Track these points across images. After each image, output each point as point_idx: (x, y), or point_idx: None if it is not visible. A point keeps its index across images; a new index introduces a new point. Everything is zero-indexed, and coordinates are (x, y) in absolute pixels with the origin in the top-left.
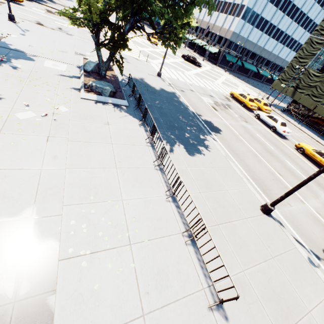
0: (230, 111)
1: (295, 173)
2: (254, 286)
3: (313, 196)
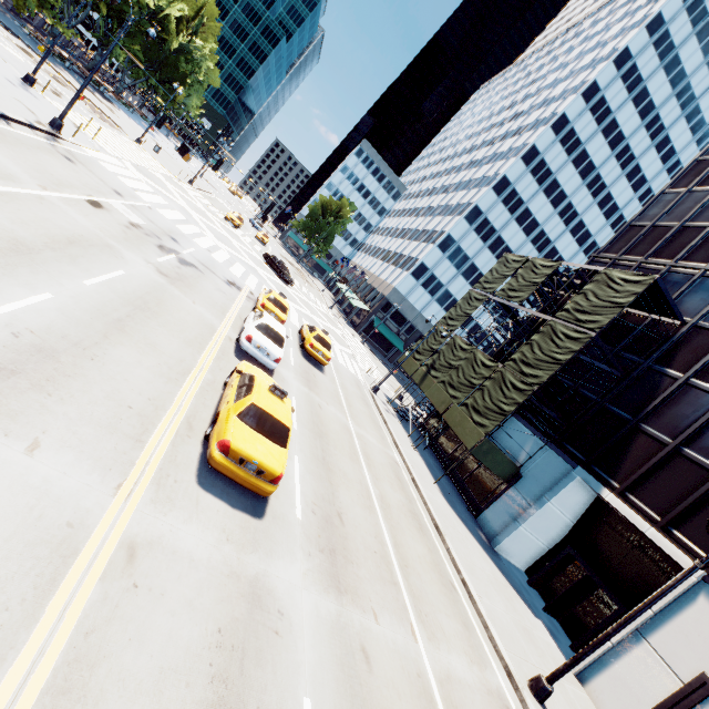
0: (160, 253)
1: None
2: None
3: None
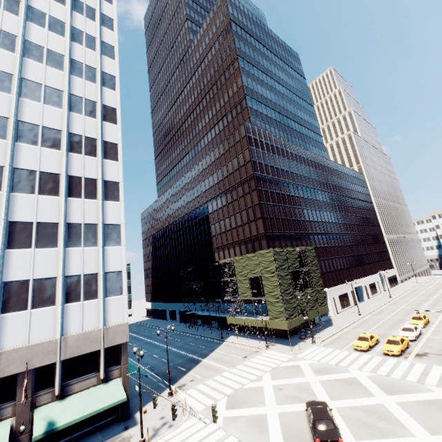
0: None
1: None
2: None
3: None
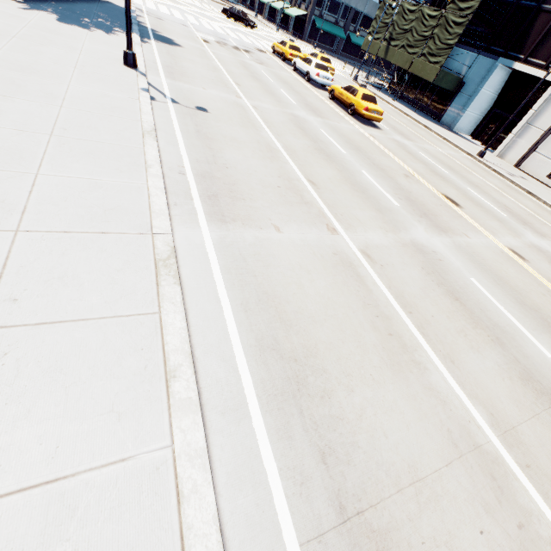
0: (241, 52)
1: (277, 95)
2: (0, 55)
3: (274, 105)
